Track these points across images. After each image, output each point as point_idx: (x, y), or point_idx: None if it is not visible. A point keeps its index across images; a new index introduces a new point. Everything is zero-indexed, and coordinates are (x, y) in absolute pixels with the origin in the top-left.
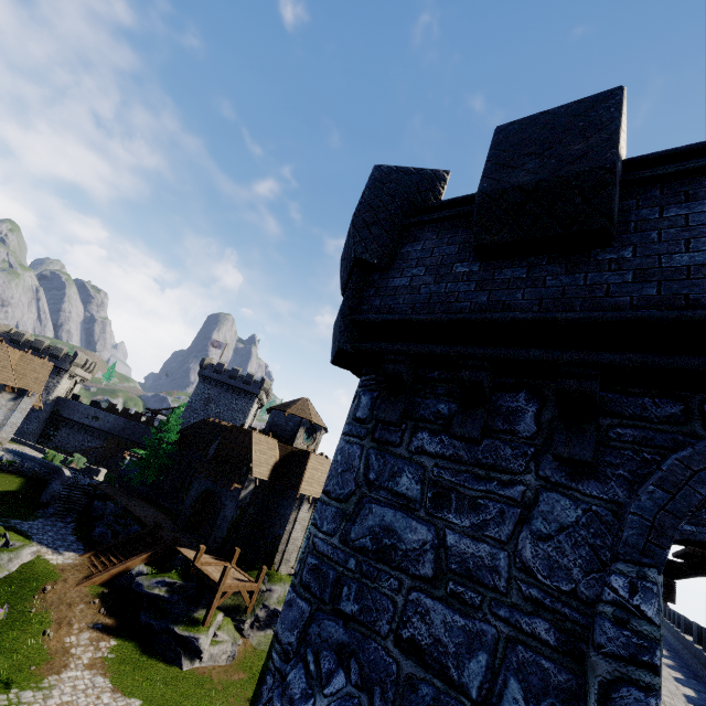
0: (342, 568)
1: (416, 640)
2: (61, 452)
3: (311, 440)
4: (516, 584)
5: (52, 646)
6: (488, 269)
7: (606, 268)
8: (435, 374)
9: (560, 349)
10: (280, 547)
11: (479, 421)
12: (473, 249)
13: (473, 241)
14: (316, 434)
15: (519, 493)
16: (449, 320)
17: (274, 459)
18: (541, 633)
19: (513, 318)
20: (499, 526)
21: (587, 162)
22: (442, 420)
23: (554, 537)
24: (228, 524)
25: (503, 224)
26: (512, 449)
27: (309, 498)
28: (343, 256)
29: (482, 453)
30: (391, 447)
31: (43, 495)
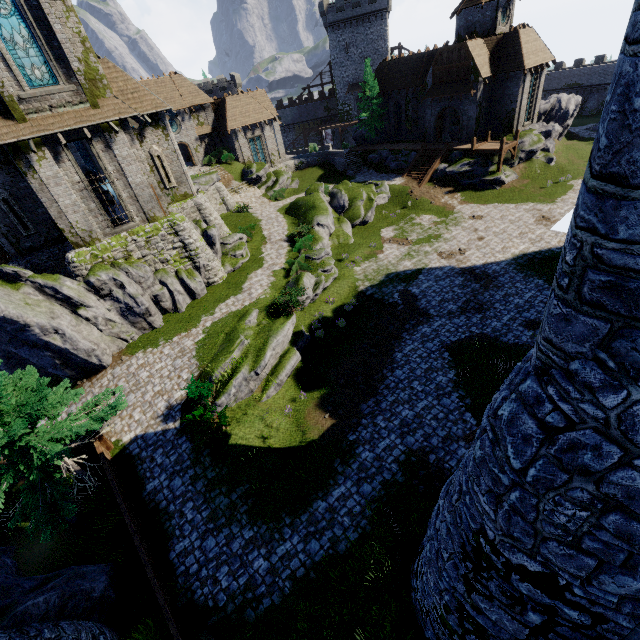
0: None
1: None
2: None
3: (506, 19)
4: None
5: (439, 205)
6: None
7: None
8: None
9: None
10: (515, 117)
11: None
12: None
13: None
14: (508, 9)
15: None
16: None
17: (486, 56)
18: None
19: None
20: None
21: None
22: None
23: None
24: (475, 121)
25: None
26: None
27: (530, 70)
28: None
29: None
30: None
31: (338, 168)
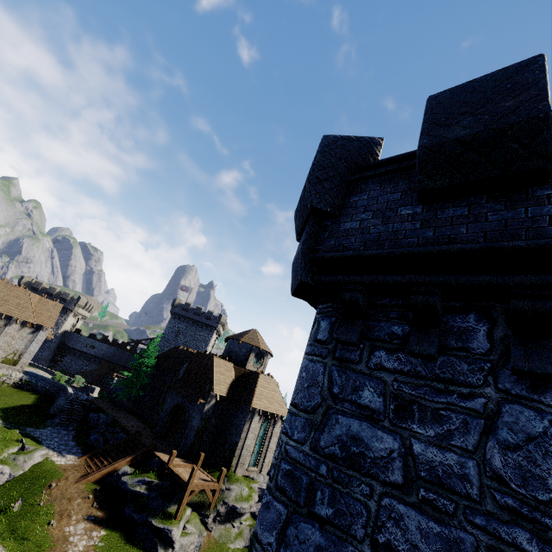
0: (314, 474)
1: (392, 545)
2: (65, 374)
3: (260, 363)
4: (489, 492)
5: (55, 535)
6: (430, 210)
7: (545, 202)
8: (386, 301)
9: (509, 273)
10: (236, 452)
11: (434, 340)
12: (417, 194)
13: (417, 186)
14: (263, 358)
15: (480, 405)
16: (400, 253)
17: (230, 379)
18: (522, 543)
19: (461, 248)
20: (464, 436)
21: (520, 114)
22: (397, 340)
23: (522, 447)
24: (195, 432)
25: (444, 171)
26: (468, 364)
27: (259, 411)
28: (298, 208)
29: (439, 369)
30: (351, 364)
31: (51, 408)
